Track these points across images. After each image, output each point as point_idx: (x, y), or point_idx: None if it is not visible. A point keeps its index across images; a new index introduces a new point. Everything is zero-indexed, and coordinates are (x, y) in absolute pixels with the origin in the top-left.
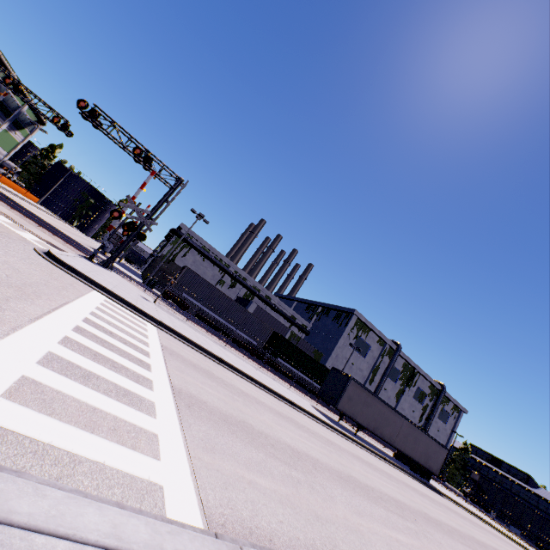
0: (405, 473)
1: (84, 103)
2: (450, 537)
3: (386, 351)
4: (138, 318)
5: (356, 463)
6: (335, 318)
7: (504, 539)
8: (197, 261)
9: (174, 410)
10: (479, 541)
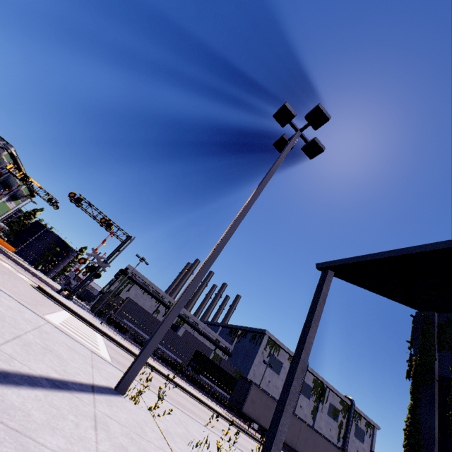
0: None
1: (74, 194)
2: None
3: None
4: (90, 328)
5: (240, 438)
6: (251, 339)
7: None
8: (138, 294)
9: (110, 359)
10: None
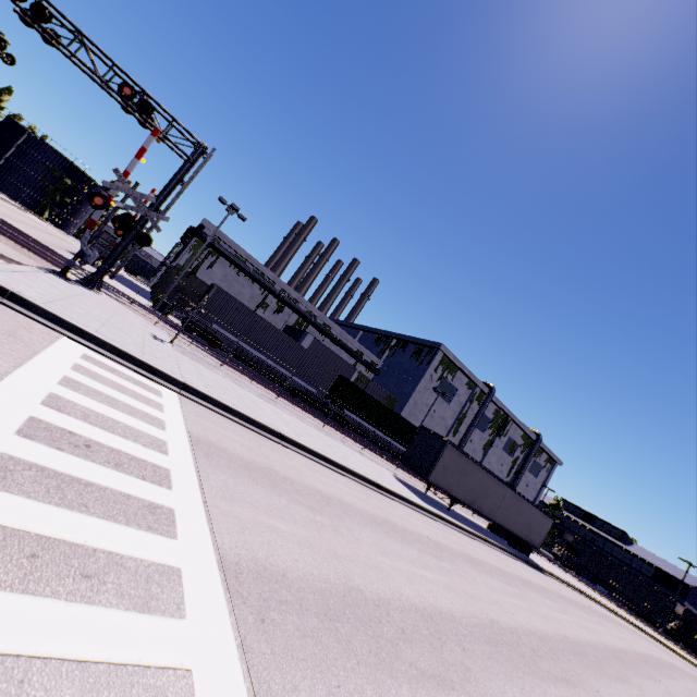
0: (507, 555)
1: None
2: (607, 677)
3: (476, 396)
4: (146, 382)
5: (476, 577)
6: (414, 354)
7: (610, 616)
8: (228, 275)
9: (238, 665)
10: (614, 652)
